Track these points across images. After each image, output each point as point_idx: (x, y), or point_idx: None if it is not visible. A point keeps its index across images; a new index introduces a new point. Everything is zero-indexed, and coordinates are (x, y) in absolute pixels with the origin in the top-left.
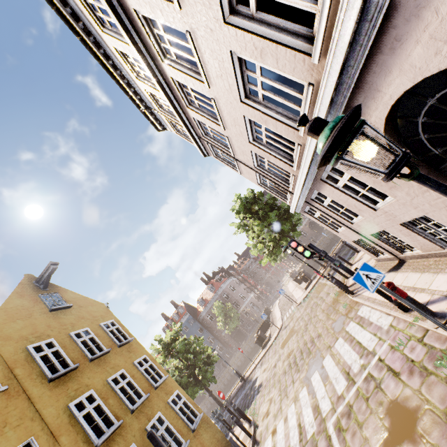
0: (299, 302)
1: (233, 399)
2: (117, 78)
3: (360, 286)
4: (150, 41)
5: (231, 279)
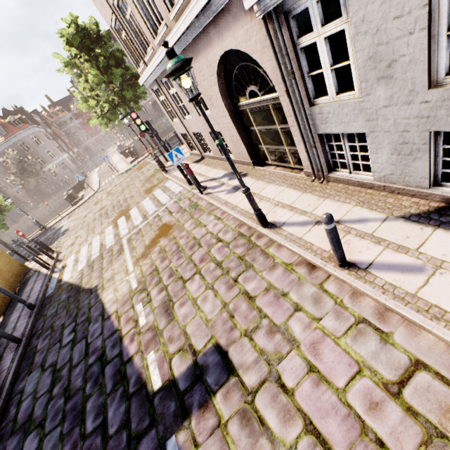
0: (122, 172)
1: (30, 244)
2: None
3: (174, 168)
4: None
5: (37, 129)
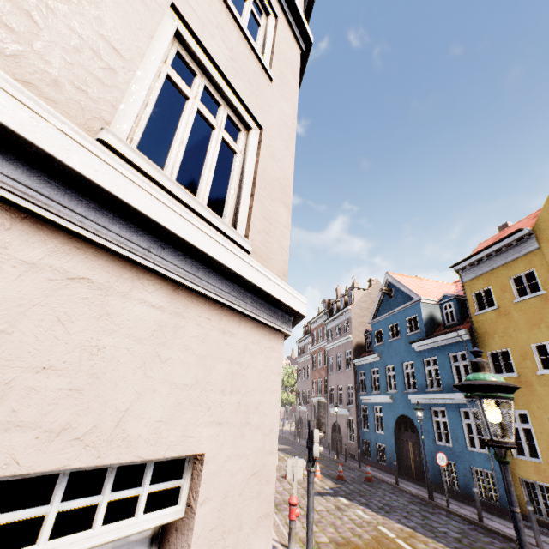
0: None
1: None
2: None
3: None
4: None
5: None
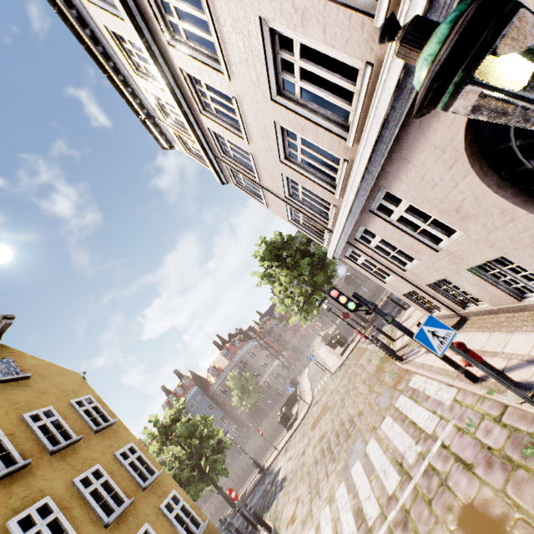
0: (334, 370)
1: (249, 498)
2: (109, 72)
3: (411, 350)
4: (151, 11)
5: (251, 343)
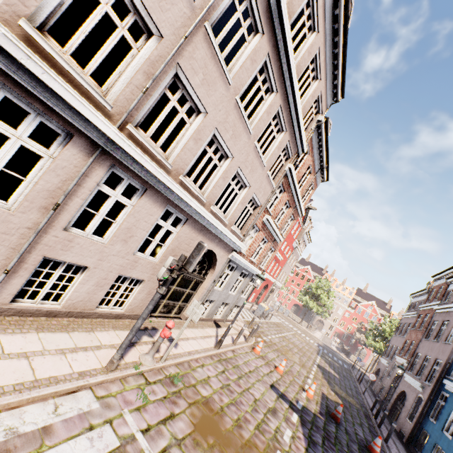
0: None
1: None
2: None
3: None
4: (284, 117)
5: None
